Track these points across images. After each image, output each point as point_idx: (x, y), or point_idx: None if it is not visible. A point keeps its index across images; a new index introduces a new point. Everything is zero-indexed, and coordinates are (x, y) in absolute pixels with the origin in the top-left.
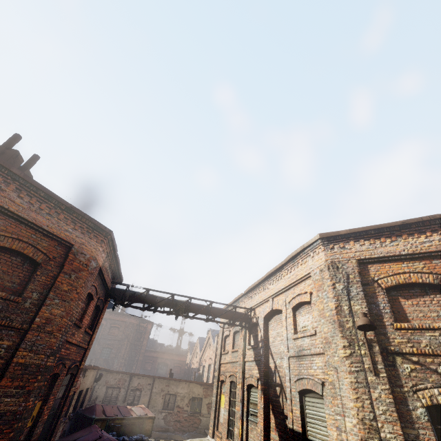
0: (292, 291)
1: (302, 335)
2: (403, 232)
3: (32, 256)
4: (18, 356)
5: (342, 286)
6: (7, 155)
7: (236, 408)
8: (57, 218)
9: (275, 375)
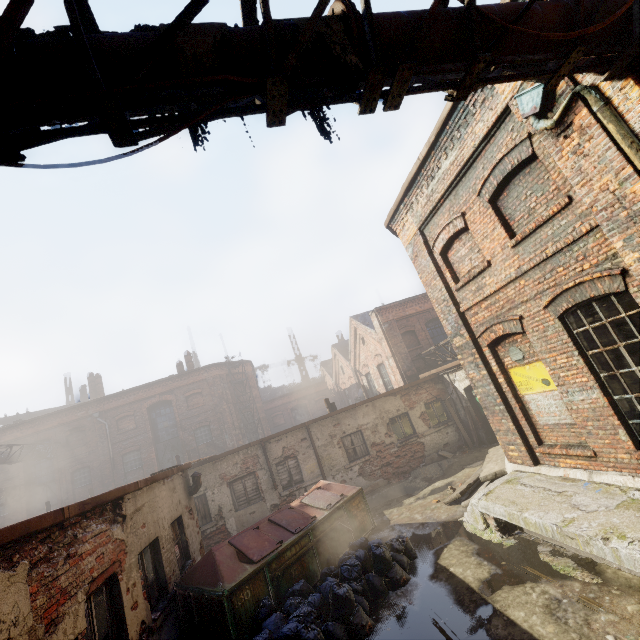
0: None
1: None
2: None
3: None
4: None
5: None
6: None
7: None
8: None
9: None
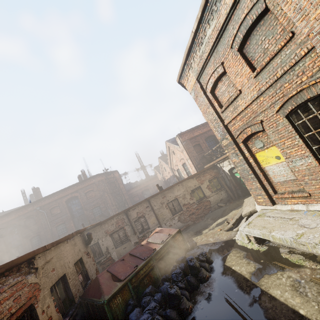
0: None
1: None
2: None
3: None
4: None
5: None
6: None
7: None
8: None
9: None
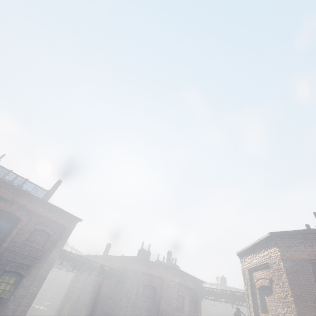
0: None
1: None
2: (256, 249)
3: (153, 285)
4: None
5: (246, 287)
6: (142, 251)
7: None
8: (156, 269)
9: None
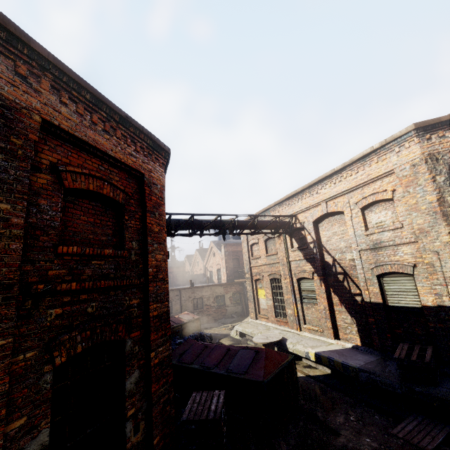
0: (360, 192)
1: (380, 231)
2: None
3: (113, 197)
4: (152, 310)
5: (444, 178)
6: None
7: (286, 296)
8: (115, 137)
9: (335, 266)
